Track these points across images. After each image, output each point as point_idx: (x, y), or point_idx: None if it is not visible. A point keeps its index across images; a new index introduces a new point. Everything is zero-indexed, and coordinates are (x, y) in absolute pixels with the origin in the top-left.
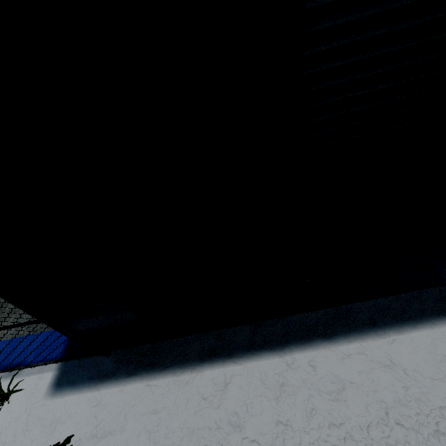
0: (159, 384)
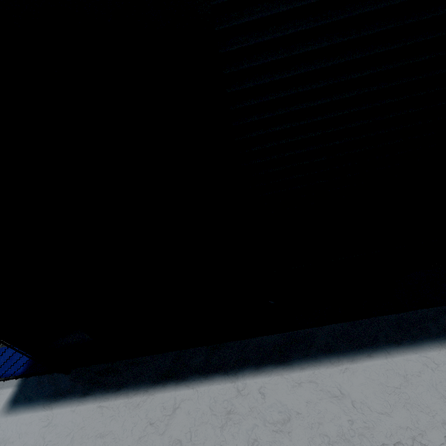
0: (111, 405)
